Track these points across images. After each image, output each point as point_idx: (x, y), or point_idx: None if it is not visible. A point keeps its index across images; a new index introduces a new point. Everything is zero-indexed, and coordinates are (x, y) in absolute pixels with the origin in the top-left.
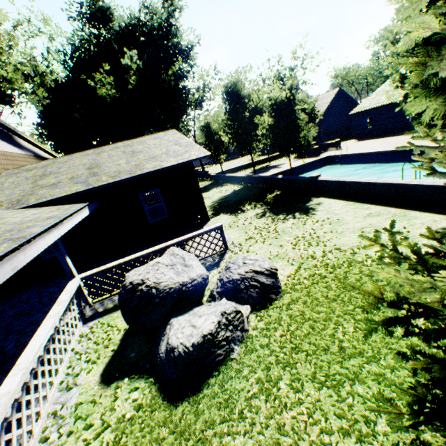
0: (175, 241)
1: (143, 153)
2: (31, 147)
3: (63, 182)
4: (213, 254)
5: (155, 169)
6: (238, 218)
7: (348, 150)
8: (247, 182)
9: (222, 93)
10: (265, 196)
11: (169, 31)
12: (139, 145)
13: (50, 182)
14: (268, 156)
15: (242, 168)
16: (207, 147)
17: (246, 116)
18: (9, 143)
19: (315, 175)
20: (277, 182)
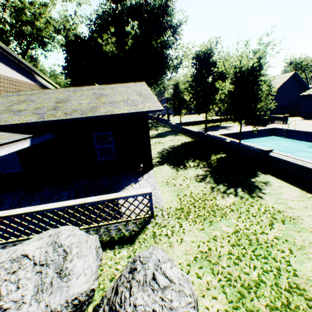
0: (94, 200)
1: (107, 97)
2: (39, 78)
3: (27, 111)
4: (136, 218)
5: (104, 114)
6: (178, 174)
7: (295, 126)
8: (197, 136)
9: (192, 58)
10: (209, 156)
11: (165, 10)
12: (109, 89)
13: (20, 108)
14: (220, 117)
15: (197, 123)
16: (172, 101)
17: (209, 81)
18: (18, 72)
19: (266, 149)
20: (224, 144)
